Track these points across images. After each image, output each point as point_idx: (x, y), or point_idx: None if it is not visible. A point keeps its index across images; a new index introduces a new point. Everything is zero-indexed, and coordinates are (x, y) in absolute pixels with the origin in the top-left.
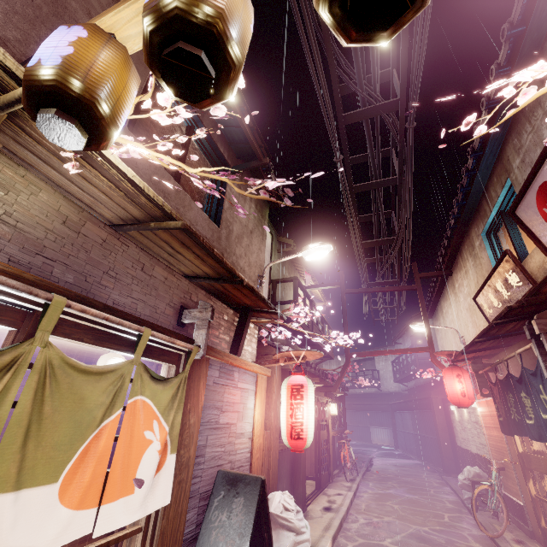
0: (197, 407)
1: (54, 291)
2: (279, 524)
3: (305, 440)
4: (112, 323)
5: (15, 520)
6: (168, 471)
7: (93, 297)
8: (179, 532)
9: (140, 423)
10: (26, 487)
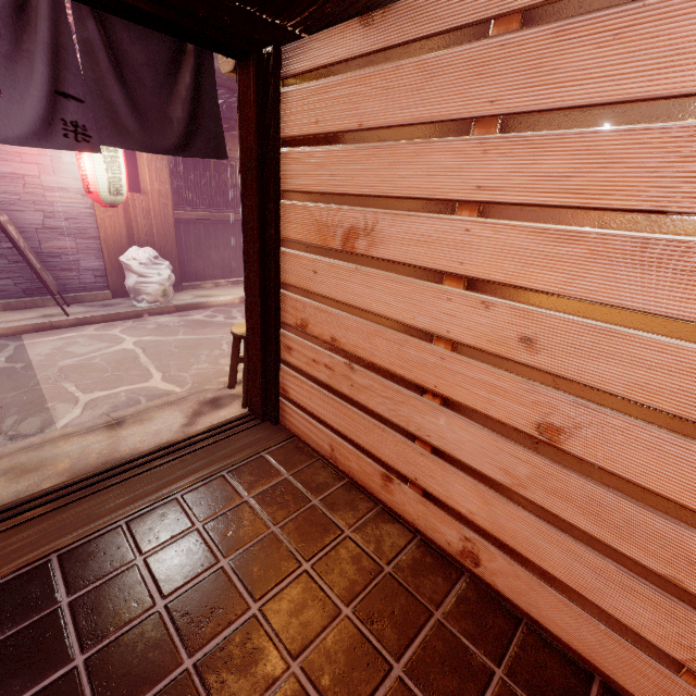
0: None
1: None
2: (127, 268)
3: (97, 195)
4: None
5: None
6: None
7: None
8: None
9: None
10: None
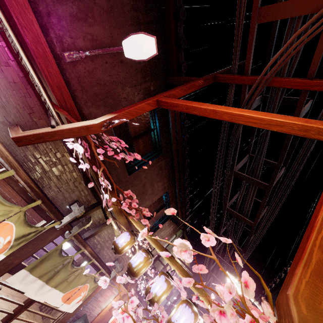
0: (97, 291)
1: (94, 256)
2: None
3: None
4: (97, 265)
5: (56, 296)
6: (78, 305)
7: (100, 252)
8: (66, 320)
9: (83, 290)
10: (61, 291)
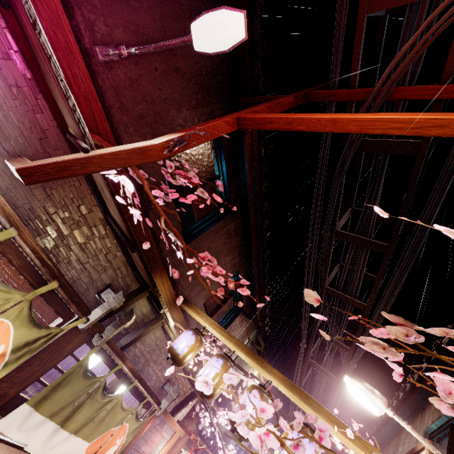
0: (139, 435)
1: (136, 376)
2: None
3: None
4: (141, 391)
5: (77, 449)
6: None
7: (144, 369)
8: None
9: (119, 434)
10: (86, 440)
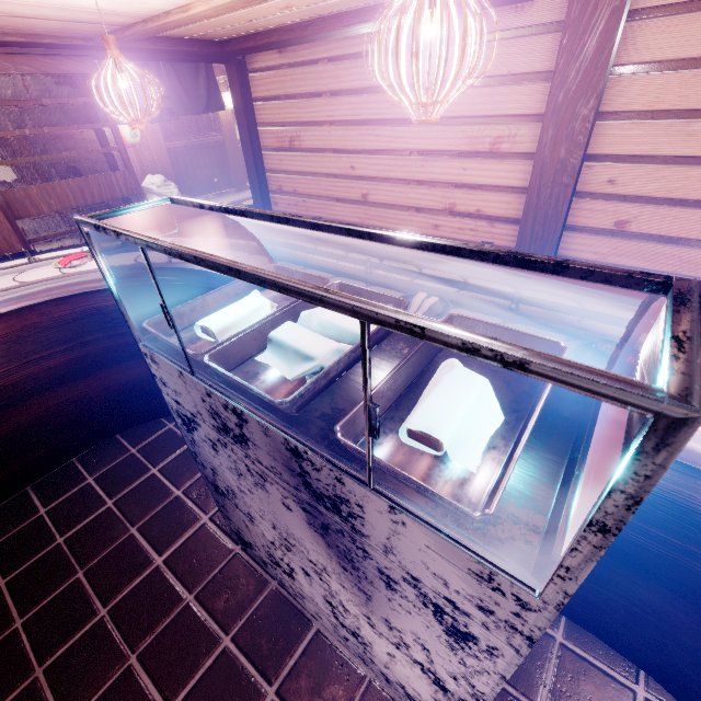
0: None
1: None
2: (149, 192)
3: (124, 139)
4: None
5: None
6: None
7: None
8: None
9: None
10: None
